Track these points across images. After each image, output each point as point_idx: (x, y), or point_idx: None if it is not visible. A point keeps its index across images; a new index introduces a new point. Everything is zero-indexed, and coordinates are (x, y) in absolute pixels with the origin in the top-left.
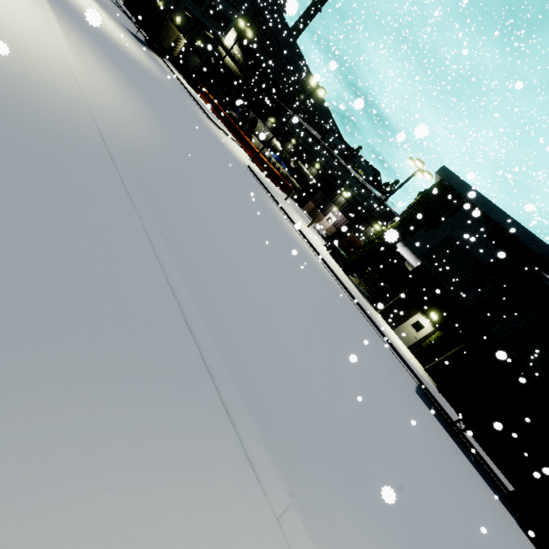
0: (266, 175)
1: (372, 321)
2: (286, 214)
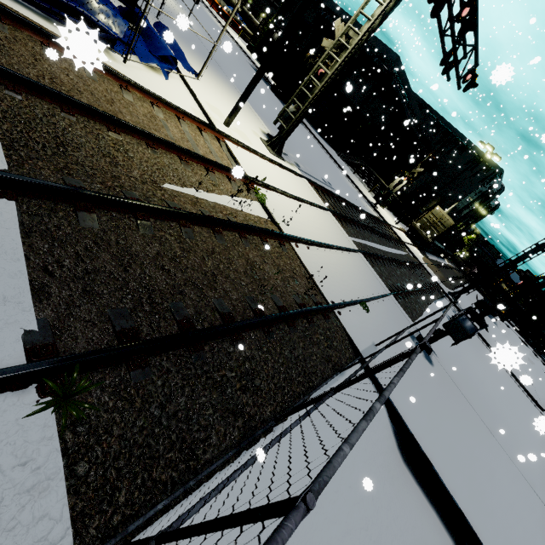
0: (218, 13)
1: (247, 55)
2: (216, 18)
